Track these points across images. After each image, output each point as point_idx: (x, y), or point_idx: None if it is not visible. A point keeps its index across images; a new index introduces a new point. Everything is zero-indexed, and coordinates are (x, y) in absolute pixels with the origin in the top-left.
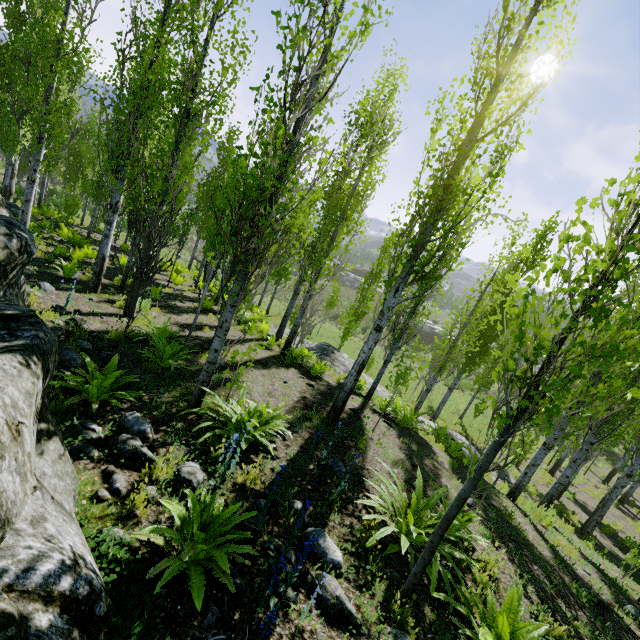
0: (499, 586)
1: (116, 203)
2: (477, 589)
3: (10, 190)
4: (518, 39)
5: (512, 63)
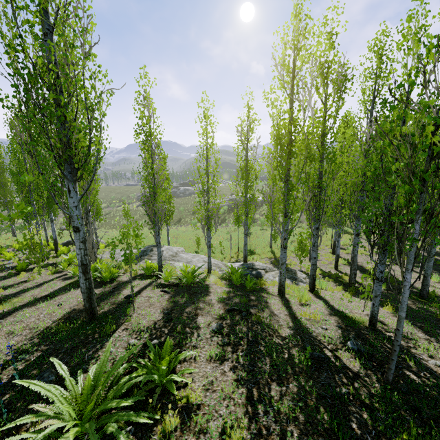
0: (197, 415)
1: None
2: None
3: None
4: None
5: None
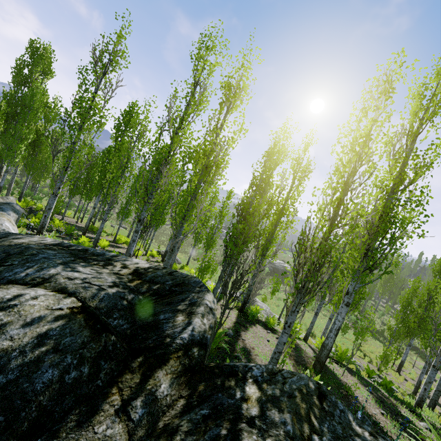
0: None
1: (143, 218)
2: None
3: None
4: (414, 140)
5: (411, 151)
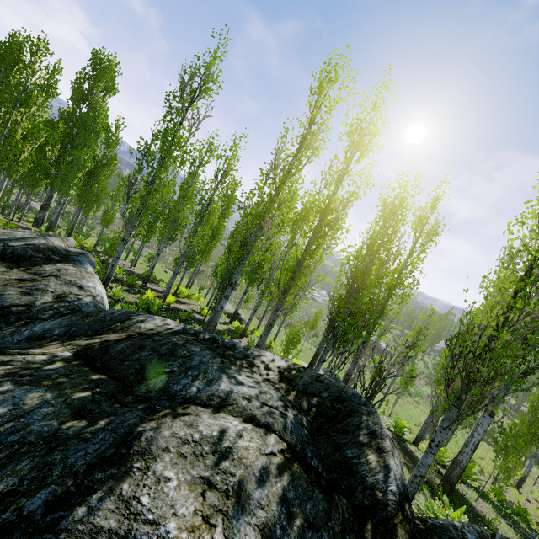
0: None
1: (235, 282)
2: None
3: (43, 219)
4: None
5: None
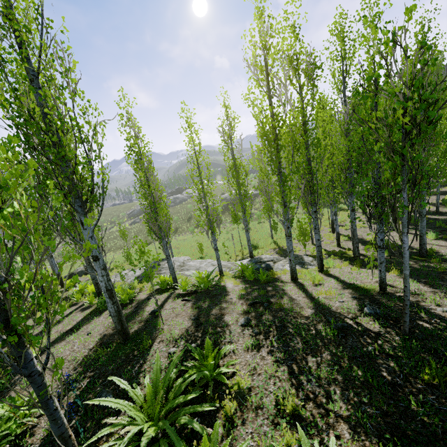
0: (251, 396)
1: None
2: (225, 423)
3: None
4: None
5: (10, 1)
